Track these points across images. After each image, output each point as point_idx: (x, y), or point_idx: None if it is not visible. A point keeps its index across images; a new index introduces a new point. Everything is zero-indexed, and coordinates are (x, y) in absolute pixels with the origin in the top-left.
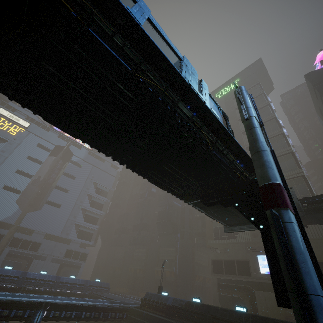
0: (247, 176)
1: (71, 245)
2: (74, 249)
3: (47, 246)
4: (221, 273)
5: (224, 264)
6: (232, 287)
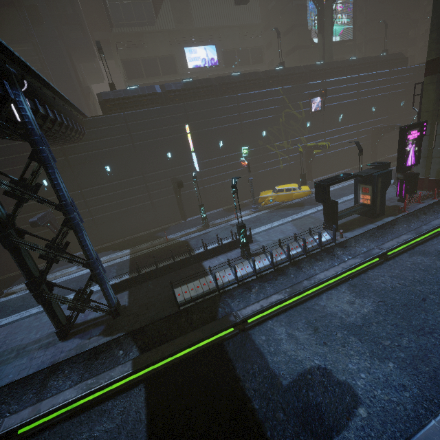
0: None
1: None
2: None
3: None
4: (141, 78)
5: (142, 65)
6: None
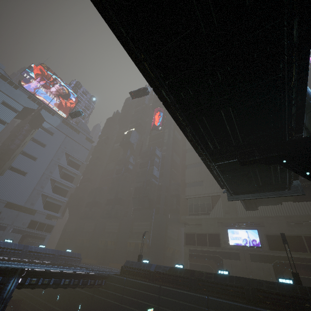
0: (293, 136)
1: (36, 216)
2: (40, 220)
3: (8, 215)
4: (193, 245)
5: (196, 236)
6: (202, 257)
